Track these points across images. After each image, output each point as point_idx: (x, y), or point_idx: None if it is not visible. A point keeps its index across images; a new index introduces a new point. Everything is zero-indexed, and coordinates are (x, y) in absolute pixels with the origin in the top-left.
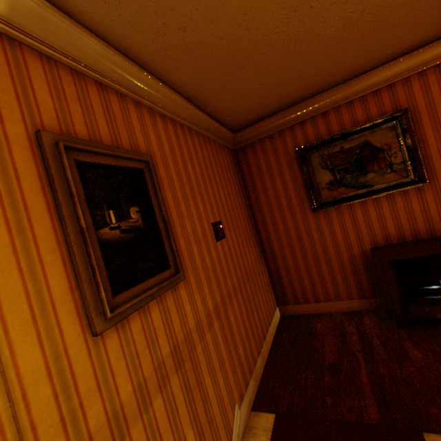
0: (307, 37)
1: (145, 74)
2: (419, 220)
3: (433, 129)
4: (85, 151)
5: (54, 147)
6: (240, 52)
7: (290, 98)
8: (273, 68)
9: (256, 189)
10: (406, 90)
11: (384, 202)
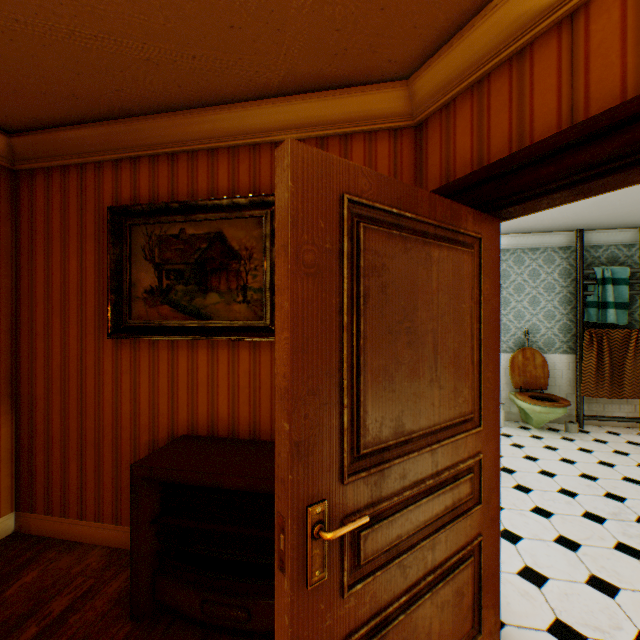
0: None
1: None
2: (266, 403)
3: None
4: None
5: None
6: None
7: (82, 90)
8: None
9: (36, 264)
10: None
11: (224, 353)
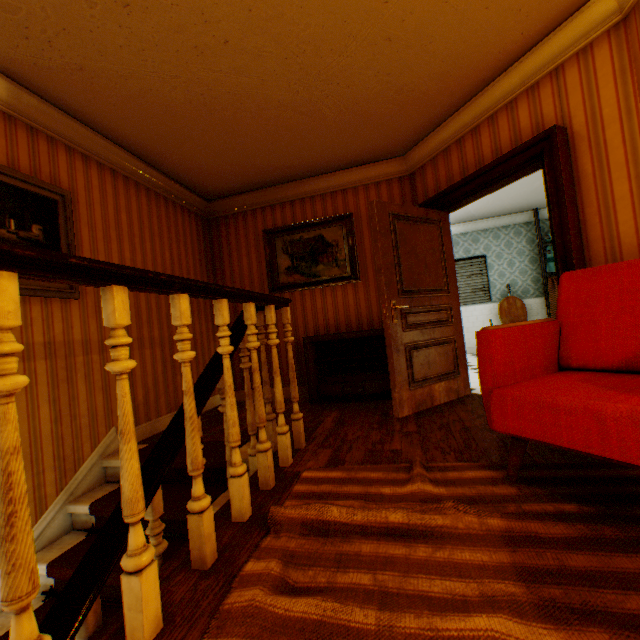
0: (237, 134)
1: (84, 128)
2: (353, 313)
3: (370, 235)
4: (0, 172)
5: None
6: (176, 130)
7: (257, 180)
8: (218, 150)
9: (224, 264)
10: (355, 198)
11: (329, 293)
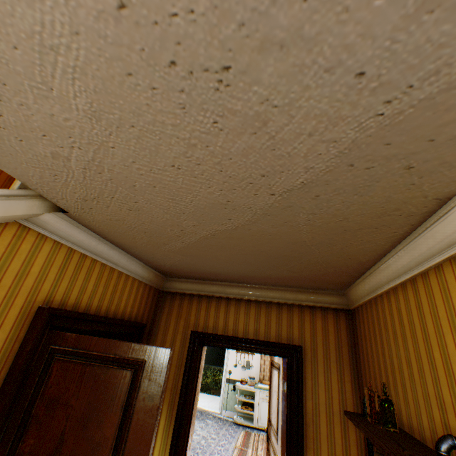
0: None
1: None
2: None
3: None
4: None
5: None
6: None
7: None
8: None
9: None
10: None
11: None
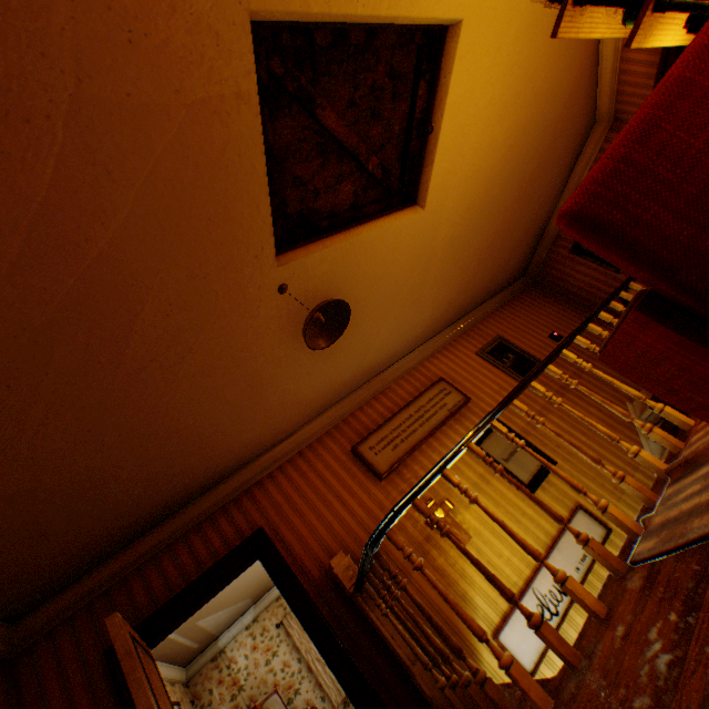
0: (513, 243)
1: (473, 312)
2: None
3: None
4: (485, 349)
5: (480, 354)
6: (494, 273)
7: (534, 240)
8: (511, 256)
9: (569, 291)
10: None
11: None
